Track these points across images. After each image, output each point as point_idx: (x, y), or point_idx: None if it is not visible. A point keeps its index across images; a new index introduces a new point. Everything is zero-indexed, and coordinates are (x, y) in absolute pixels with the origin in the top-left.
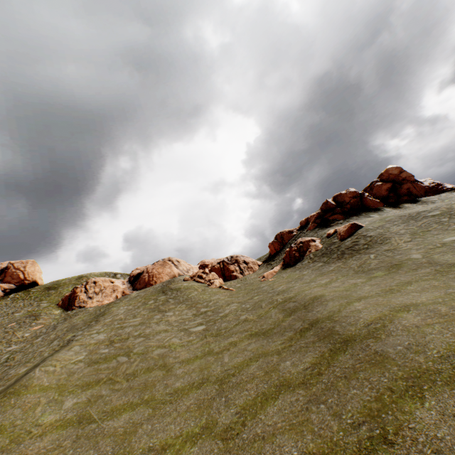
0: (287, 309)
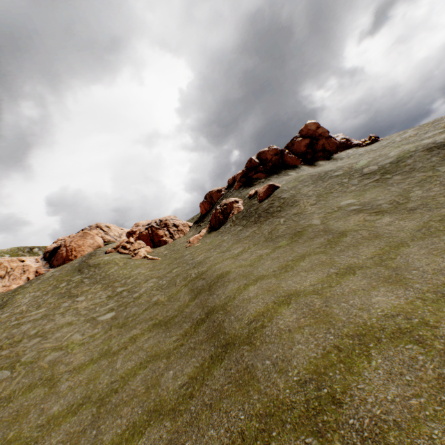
0: (195, 290)
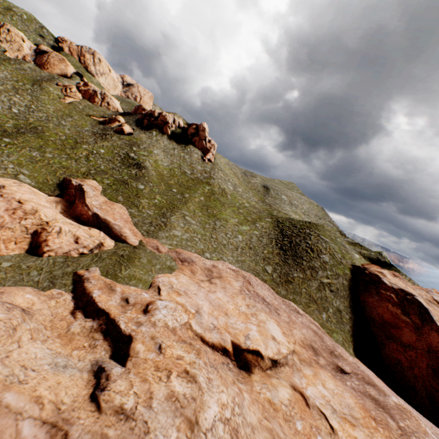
0: (36, 128)
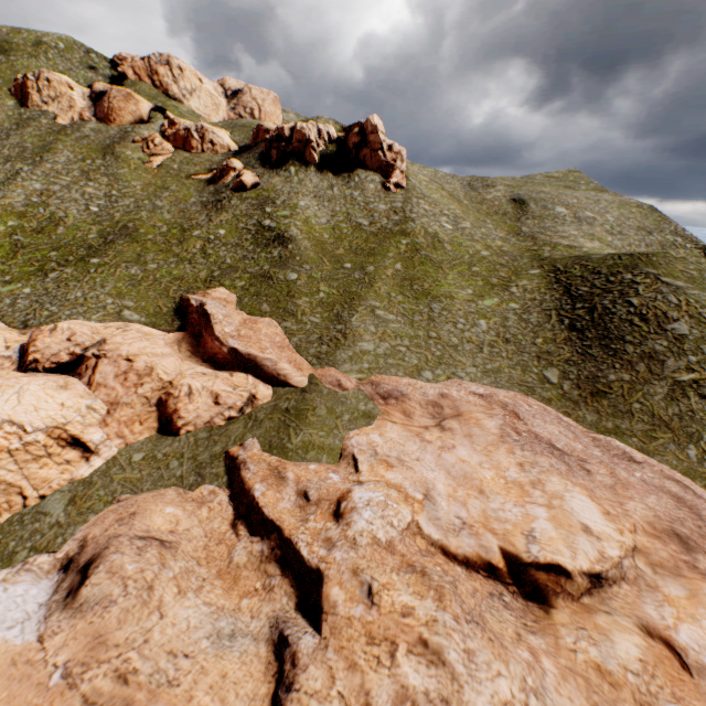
0: (126, 227)
